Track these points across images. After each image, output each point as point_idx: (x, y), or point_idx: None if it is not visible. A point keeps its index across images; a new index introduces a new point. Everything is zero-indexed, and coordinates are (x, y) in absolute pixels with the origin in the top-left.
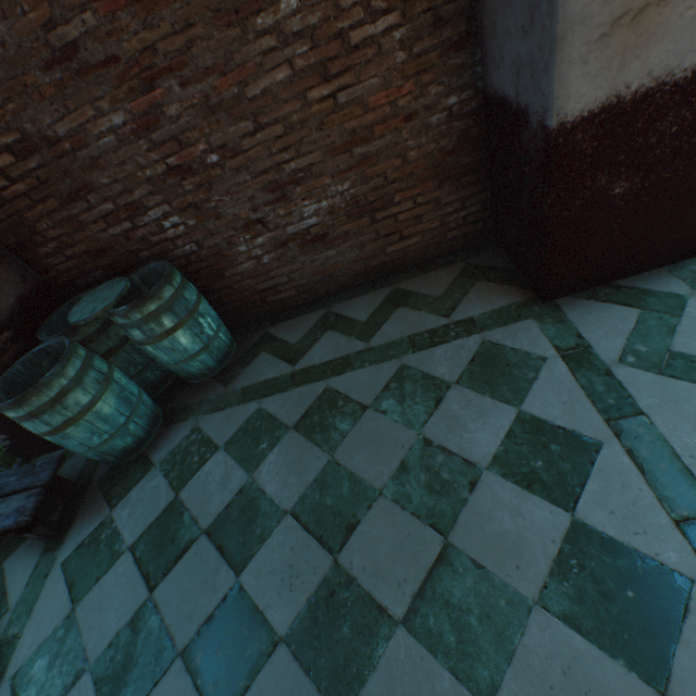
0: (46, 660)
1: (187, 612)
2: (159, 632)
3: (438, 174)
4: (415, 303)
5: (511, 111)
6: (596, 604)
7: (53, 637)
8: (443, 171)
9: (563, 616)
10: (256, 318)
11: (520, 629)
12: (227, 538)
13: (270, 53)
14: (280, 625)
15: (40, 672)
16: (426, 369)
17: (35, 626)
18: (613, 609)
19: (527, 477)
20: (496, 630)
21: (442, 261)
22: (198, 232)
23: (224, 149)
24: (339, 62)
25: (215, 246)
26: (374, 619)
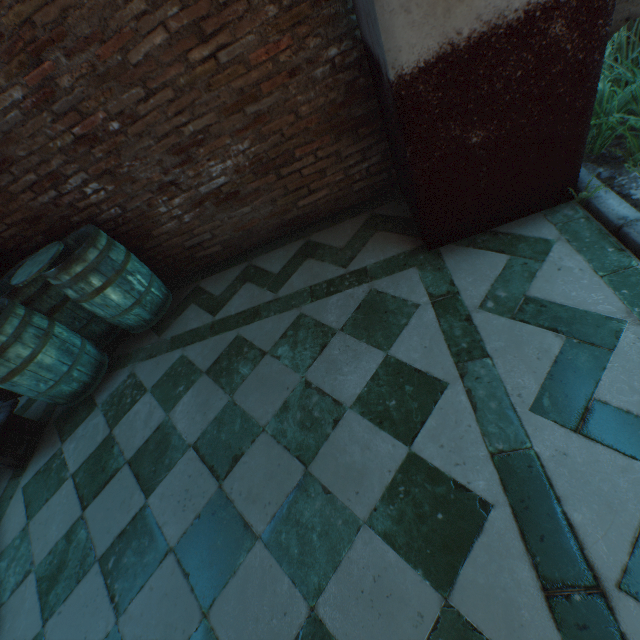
0: (5, 563)
1: (107, 527)
2: (85, 542)
3: (333, 128)
4: (321, 255)
5: (375, 62)
6: (411, 524)
7: (12, 545)
8: (337, 124)
9: (384, 534)
10: (190, 272)
11: (349, 544)
12: (143, 468)
13: (143, 17)
14: (172, 539)
15: (1, 572)
16: (319, 317)
17: (0, 537)
18: (424, 529)
19: (381, 415)
20: (330, 544)
21: (351, 212)
22: (118, 196)
23: (123, 116)
24: (212, 21)
25: (138, 208)
26: (241, 534)
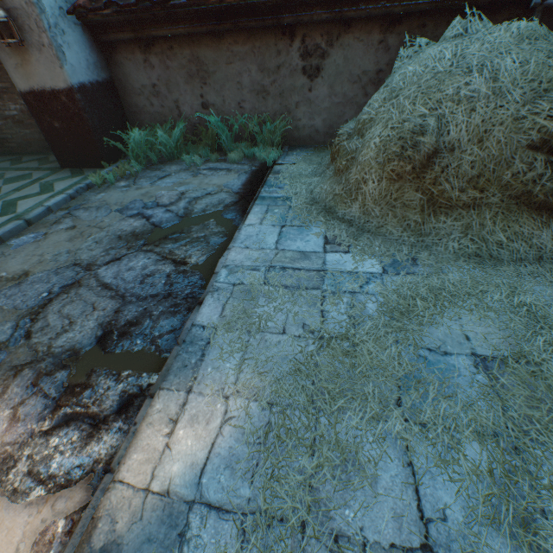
0: None
1: None
2: None
3: None
4: (42, 161)
5: None
6: None
7: None
8: None
9: None
10: (2, 152)
11: None
12: None
13: None
14: None
15: None
16: (7, 175)
17: None
18: None
19: None
20: None
21: None
22: None
23: None
24: None
25: None
26: None
